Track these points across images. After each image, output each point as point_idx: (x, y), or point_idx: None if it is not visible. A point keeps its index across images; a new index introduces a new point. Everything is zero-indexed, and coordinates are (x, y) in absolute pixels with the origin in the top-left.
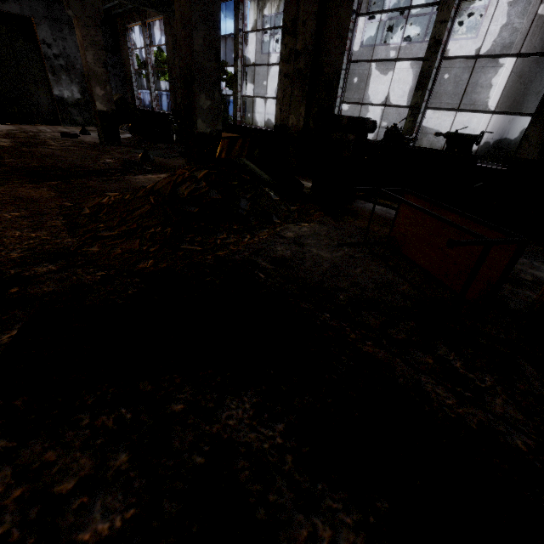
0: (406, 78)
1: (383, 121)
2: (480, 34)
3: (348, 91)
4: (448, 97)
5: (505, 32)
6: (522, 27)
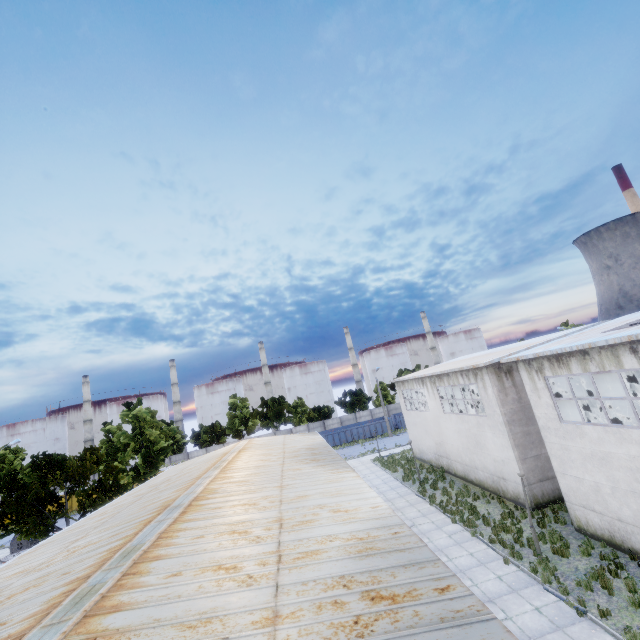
0: (471, 435)
1: (475, 464)
2: (487, 414)
3: (450, 439)
4: (495, 451)
5: (496, 415)
6: (502, 412)
